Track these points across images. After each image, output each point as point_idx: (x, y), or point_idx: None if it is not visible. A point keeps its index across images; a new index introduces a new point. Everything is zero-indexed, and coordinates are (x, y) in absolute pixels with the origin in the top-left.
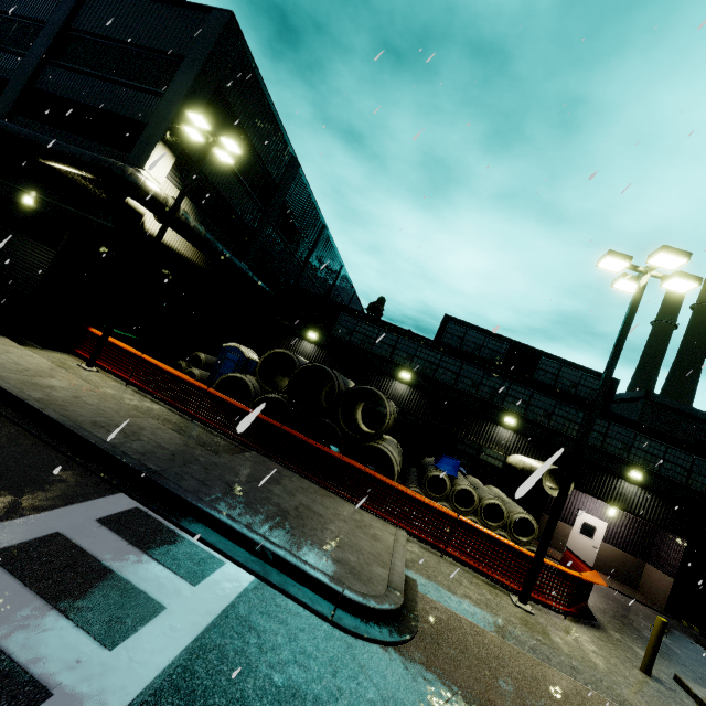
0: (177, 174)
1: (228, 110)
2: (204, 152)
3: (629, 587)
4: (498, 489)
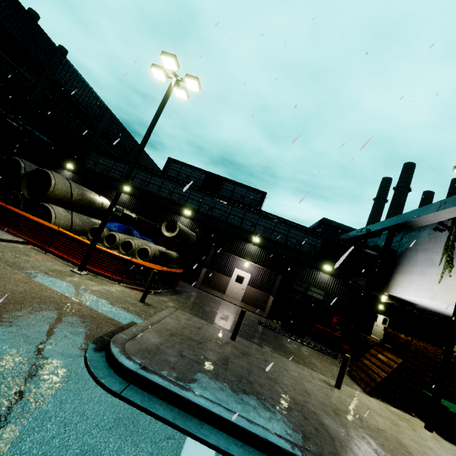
0: None
1: None
2: None
3: (260, 310)
4: (174, 252)
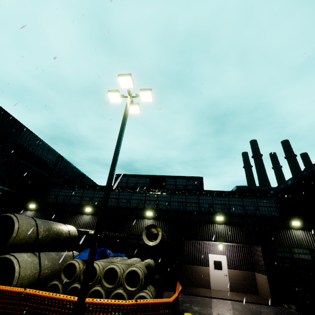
0: None
1: None
2: None
3: (254, 294)
4: (150, 259)
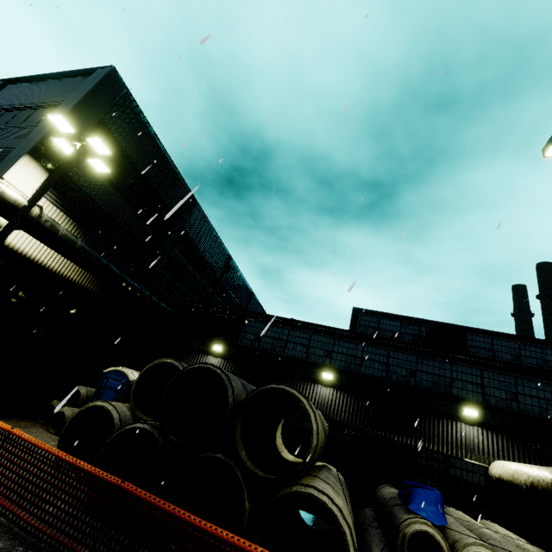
0: (52, 191)
1: (116, 144)
2: (70, 155)
3: None
4: (498, 525)
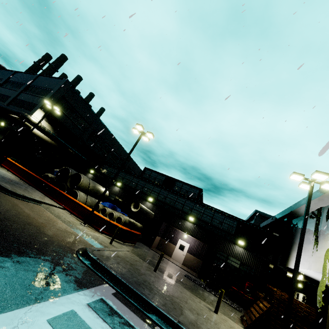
0: (46, 117)
1: (67, 102)
2: (49, 110)
3: (195, 272)
4: (139, 223)
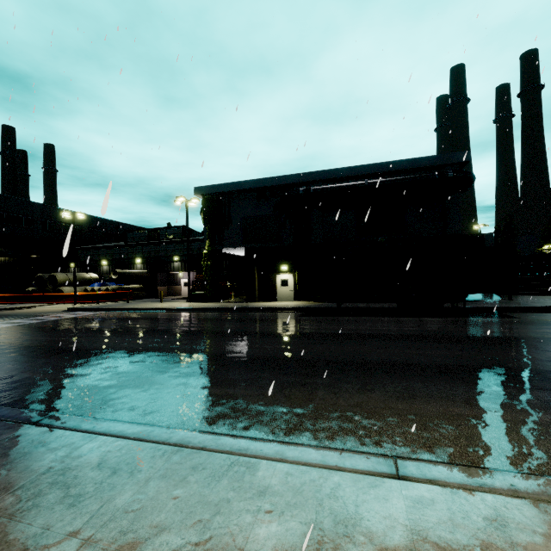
0: None
1: None
2: None
3: None
4: (139, 285)
